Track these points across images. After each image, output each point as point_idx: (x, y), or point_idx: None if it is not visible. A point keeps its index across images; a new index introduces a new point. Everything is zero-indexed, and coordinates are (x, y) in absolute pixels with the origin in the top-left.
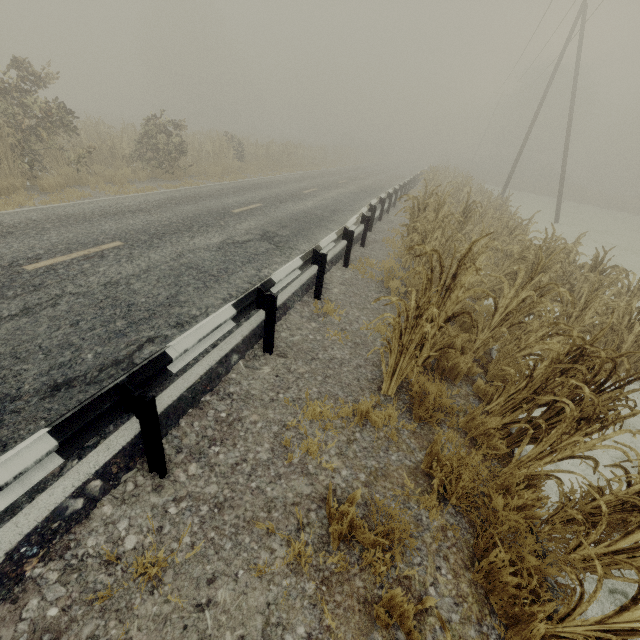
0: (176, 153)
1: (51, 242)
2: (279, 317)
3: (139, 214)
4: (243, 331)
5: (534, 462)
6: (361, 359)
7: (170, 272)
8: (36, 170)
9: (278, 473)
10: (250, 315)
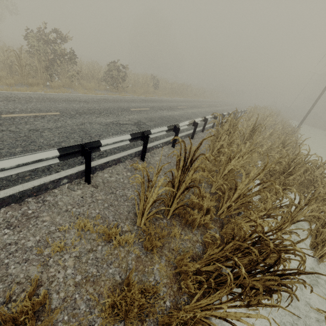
0: (120, 80)
1: (27, 107)
2: (110, 165)
3: (82, 103)
4: (81, 168)
5: (198, 311)
6: None
7: (69, 130)
8: (54, 78)
9: (28, 258)
10: (93, 160)
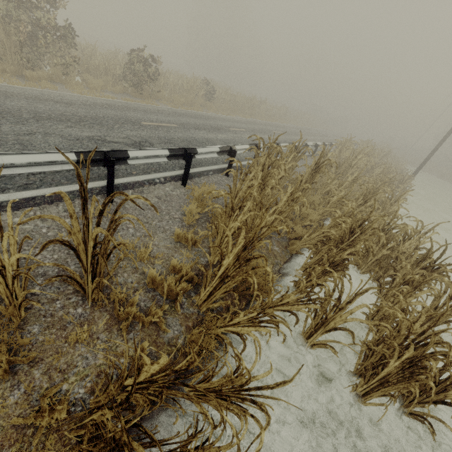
0: (147, 79)
1: None
2: (38, 203)
3: (59, 104)
4: None
5: None
6: (58, 268)
7: None
8: (38, 66)
9: None
10: (2, 192)
